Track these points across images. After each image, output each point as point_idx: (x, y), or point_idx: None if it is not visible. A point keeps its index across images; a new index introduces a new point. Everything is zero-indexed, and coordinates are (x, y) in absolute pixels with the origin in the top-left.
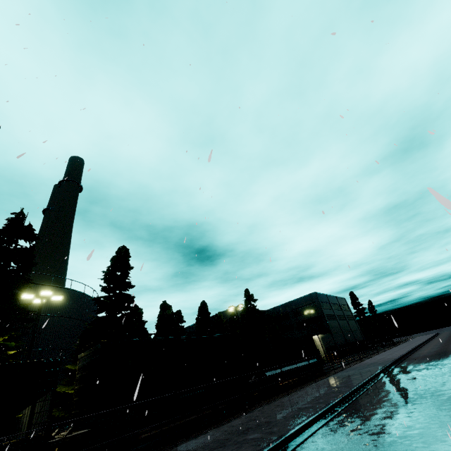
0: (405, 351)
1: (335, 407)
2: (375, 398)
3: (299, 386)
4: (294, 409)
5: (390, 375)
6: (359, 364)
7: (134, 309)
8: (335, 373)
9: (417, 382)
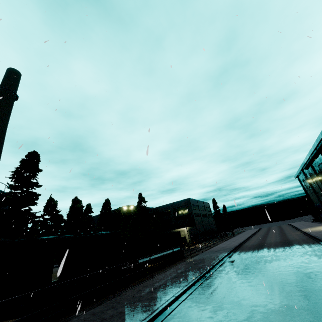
0: (238, 243)
1: (177, 299)
2: (209, 290)
3: (163, 268)
4: (148, 297)
5: (224, 265)
6: (208, 251)
7: (50, 200)
8: (191, 258)
9: (240, 275)
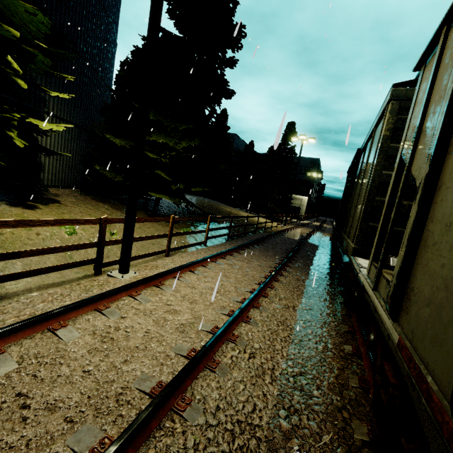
0: None
1: None
2: None
3: None
4: None
5: None
6: None
7: None
8: None
9: None
